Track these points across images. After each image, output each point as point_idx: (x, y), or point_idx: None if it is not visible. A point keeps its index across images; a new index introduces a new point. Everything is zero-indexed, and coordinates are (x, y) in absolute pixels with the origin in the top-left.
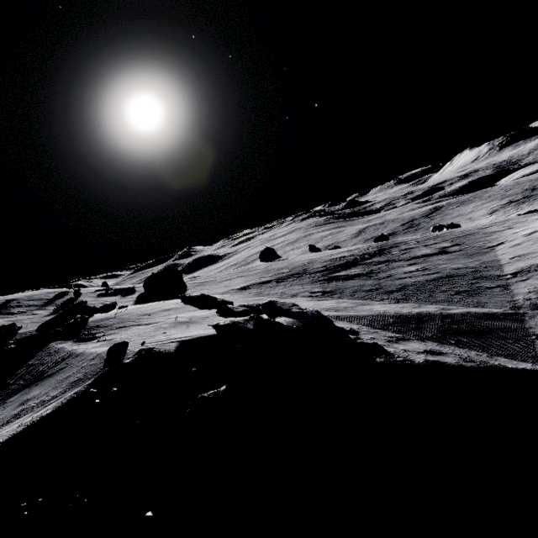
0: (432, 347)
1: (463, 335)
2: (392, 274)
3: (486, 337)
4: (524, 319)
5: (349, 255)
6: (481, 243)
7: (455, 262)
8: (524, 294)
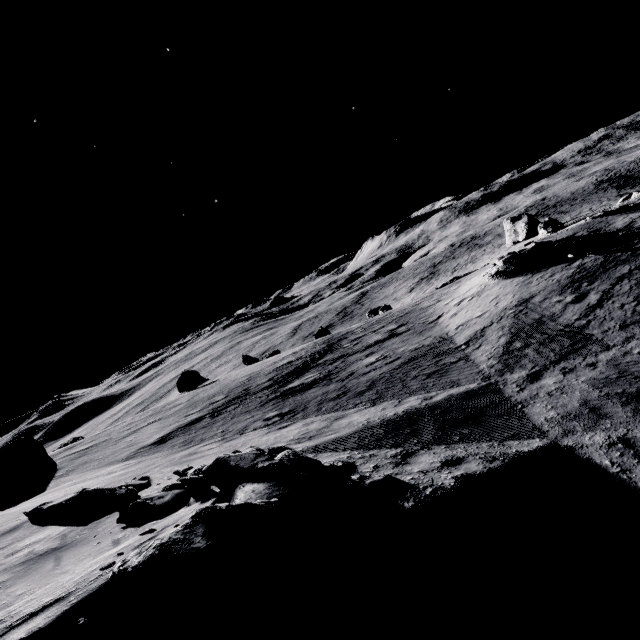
0: (444, 454)
1: (462, 426)
2: (354, 370)
3: (483, 420)
4: (500, 388)
5: (296, 358)
6: (423, 319)
7: (410, 343)
8: (486, 362)
